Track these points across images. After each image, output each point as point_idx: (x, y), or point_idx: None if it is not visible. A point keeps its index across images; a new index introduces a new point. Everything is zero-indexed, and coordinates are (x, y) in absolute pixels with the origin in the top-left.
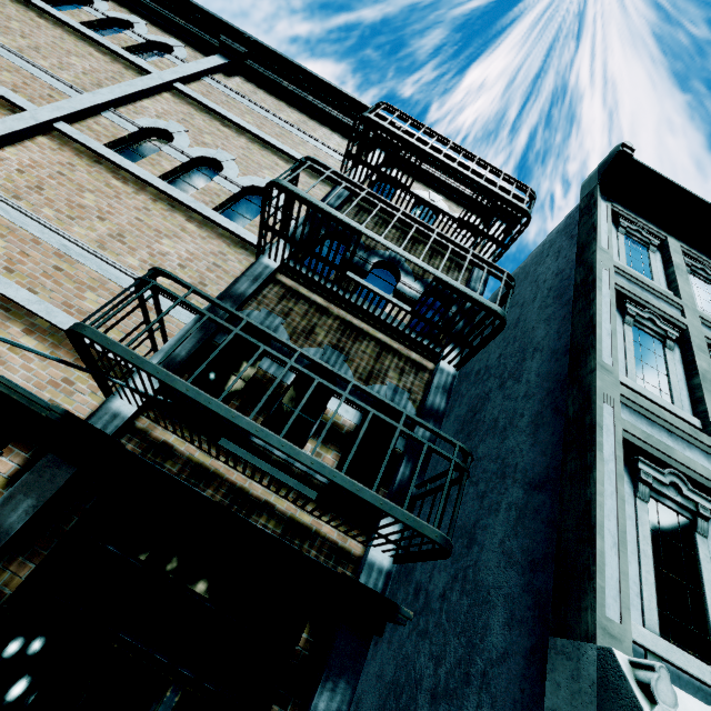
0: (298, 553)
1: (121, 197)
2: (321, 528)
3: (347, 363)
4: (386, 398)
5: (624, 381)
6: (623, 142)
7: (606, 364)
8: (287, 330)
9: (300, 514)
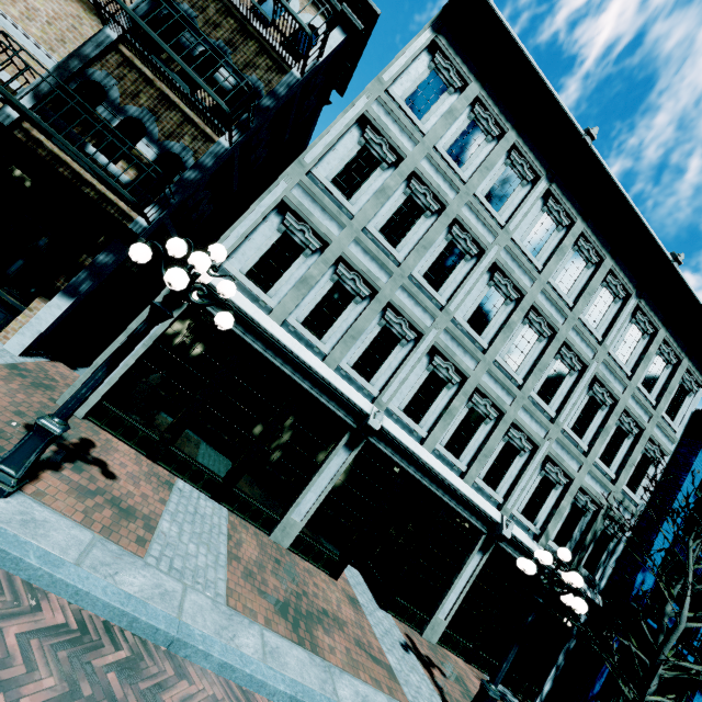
0: (99, 205)
1: None
2: (119, 203)
3: (157, 123)
4: (176, 151)
5: (318, 176)
6: None
7: (304, 162)
8: (119, 90)
9: (109, 194)
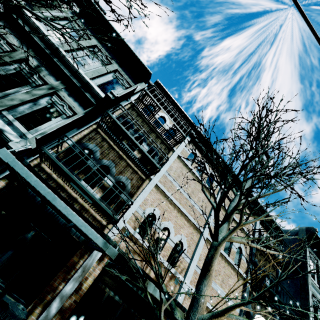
0: None
1: (220, 263)
2: None
3: None
4: None
5: None
6: (316, 229)
7: None
8: (251, 308)
9: None
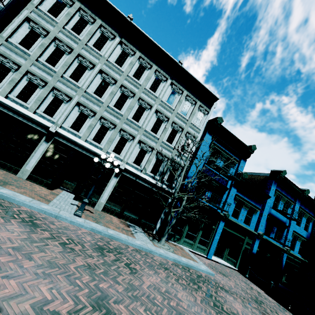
0: None
1: None
2: None
3: None
4: None
5: (12, 42)
6: None
7: (2, 36)
8: None
9: None
